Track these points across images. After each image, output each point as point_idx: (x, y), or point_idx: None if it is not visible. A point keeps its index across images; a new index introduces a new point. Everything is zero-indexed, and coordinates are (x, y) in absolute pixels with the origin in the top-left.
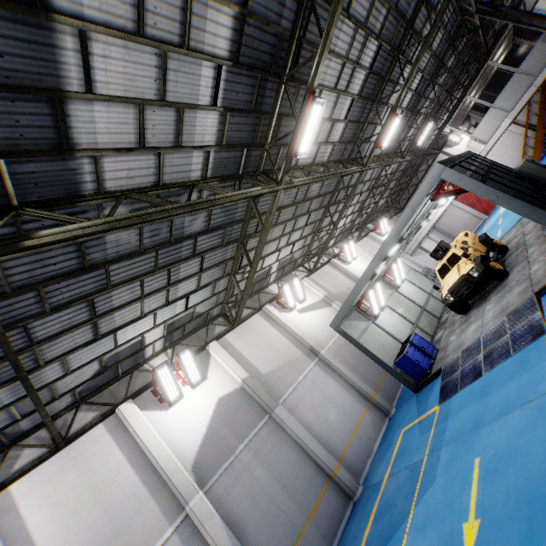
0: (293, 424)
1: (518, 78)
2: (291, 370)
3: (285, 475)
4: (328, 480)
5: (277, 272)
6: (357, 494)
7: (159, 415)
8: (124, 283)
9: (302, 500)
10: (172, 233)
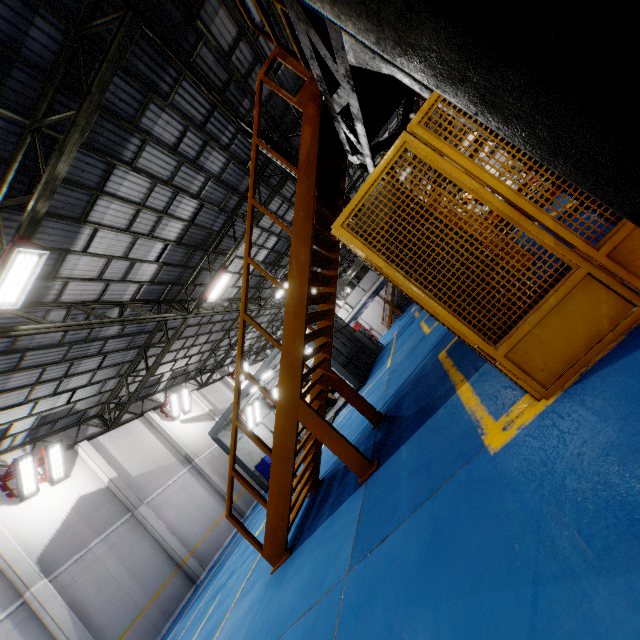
0: (154, 520)
1: (372, 274)
2: (162, 475)
3: (137, 565)
4: (177, 569)
5: (168, 381)
6: (201, 577)
7: (8, 510)
8: (30, 368)
9: (149, 585)
10: (91, 334)
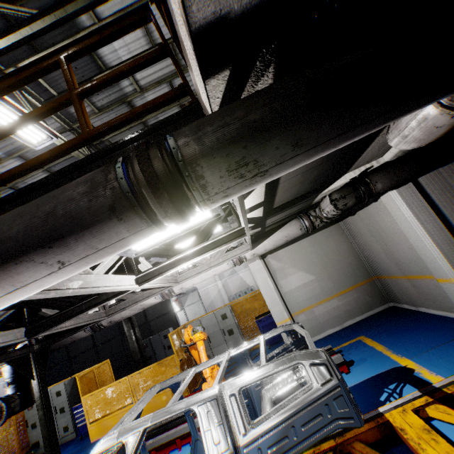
0: None
1: None
2: None
3: None
4: None
5: None
6: None
7: None
8: None
9: None
10: None
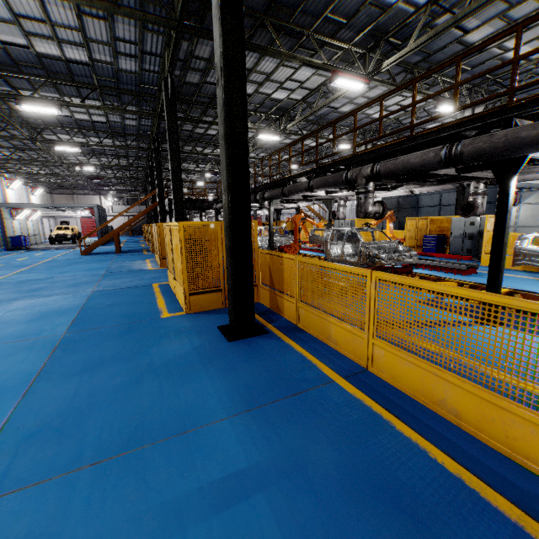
0: None
1: (138, 208)
2: None
3: None
4: None
5: None
6: None
7: None
8: None
9: None
10: None
